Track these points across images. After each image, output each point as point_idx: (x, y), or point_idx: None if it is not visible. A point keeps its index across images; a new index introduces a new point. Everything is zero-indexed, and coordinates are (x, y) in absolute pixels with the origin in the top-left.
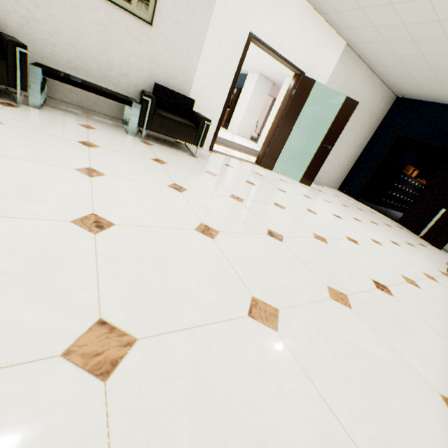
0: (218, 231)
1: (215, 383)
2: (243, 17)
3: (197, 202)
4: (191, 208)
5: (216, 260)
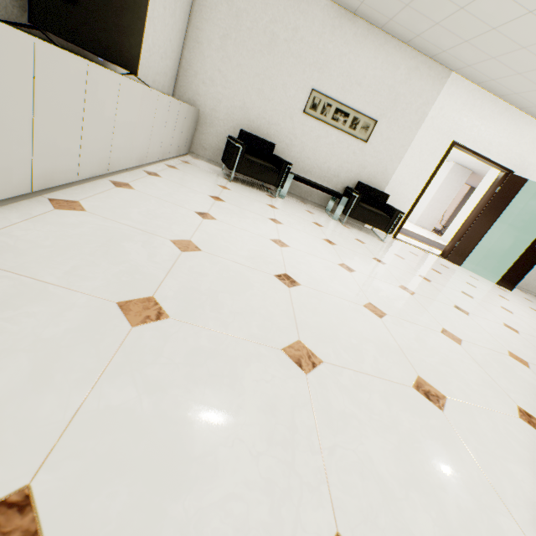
0: (414, 292)
1: (425, 341)
2: (448, 130)
3: (394, 273)
4: (392, 275)
5: (416, 305)
